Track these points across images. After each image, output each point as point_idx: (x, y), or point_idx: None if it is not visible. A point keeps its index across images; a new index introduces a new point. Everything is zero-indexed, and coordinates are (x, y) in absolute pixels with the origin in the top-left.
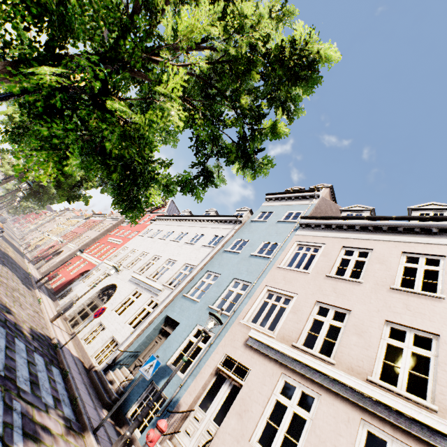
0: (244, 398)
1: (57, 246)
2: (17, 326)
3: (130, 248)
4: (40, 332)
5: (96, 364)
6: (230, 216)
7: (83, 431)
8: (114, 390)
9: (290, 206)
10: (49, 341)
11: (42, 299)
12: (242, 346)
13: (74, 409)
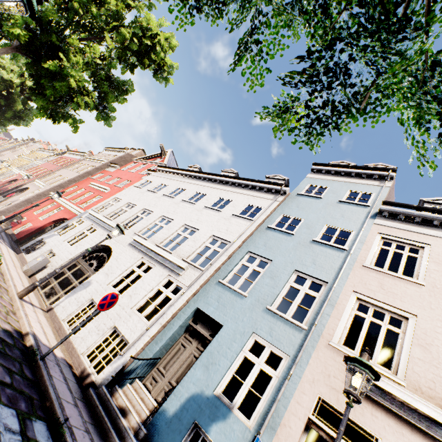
0: None
1: (20, 181)
2: None
3: (124, 200)
4: (3, 327)
5: (90, 369)
6: (270, 183)
7: None
8: (134, 435)
9: (350, 184)
10: (21, 344)
11: (2, 254)
12: None
13: None
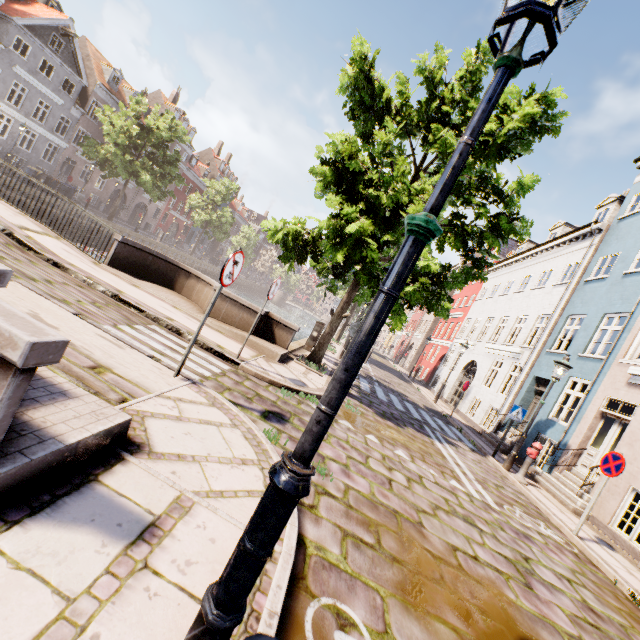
0: (633, 431)
1: (406, 341)
2: (415, 403)
3: (472, 318)
4: (430, 408)
5: (486, 430)
6: (580, 229)
7: (485, 456)
8: (507, 443)
9: None
10: (440, 414)
11: (419, 388)
12: (624, 386)
13: (474, 446)
